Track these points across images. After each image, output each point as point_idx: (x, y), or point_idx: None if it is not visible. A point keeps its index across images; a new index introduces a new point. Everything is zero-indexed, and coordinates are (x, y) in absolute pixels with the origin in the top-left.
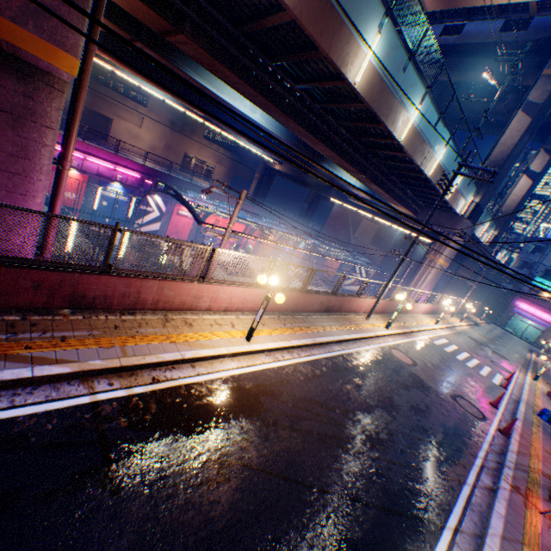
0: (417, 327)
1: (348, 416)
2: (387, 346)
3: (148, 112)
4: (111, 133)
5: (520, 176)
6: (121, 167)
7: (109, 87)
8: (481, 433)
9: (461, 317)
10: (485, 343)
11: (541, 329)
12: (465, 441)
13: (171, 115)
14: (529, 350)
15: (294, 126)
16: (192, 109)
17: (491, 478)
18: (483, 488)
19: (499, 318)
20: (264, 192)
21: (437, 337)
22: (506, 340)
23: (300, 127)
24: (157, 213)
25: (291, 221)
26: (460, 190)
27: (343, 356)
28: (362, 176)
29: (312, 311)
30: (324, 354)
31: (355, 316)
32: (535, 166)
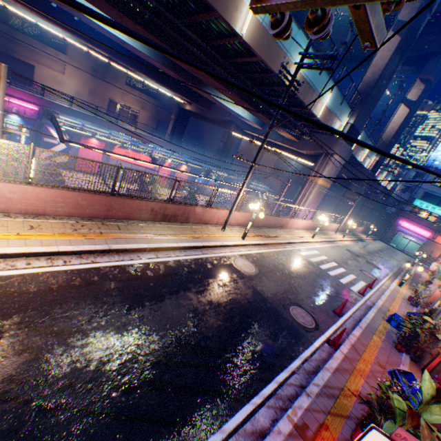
0: (287, 240)
1: (67, 340)
2: (233, 255)
3: (69, 59)
4: (35, 79)
5: (399, 106)
6: (16, 99)
7: (28, 35)
8: (300, 347)
9: (347, 234)
10: (363, 255)
11: (420, 244)
12: (266, 360)
13: (92, 63)
14: (406, 261)
15: (133, 26)
16: (87, 44)
17: (274, 414)
18: (248, 435)
19: (385, 235)
20: (181, 132)
21: (308, 249)
22: (387, 253)
23: (135, 25)
24: (63, 146)
25: (201, 156)
26: (332, 109)
27: (150, 265)
28: (231, 94)
29: (142, 219)
30: (117, 262)
31: (209, 227)
32: (411, 95)
